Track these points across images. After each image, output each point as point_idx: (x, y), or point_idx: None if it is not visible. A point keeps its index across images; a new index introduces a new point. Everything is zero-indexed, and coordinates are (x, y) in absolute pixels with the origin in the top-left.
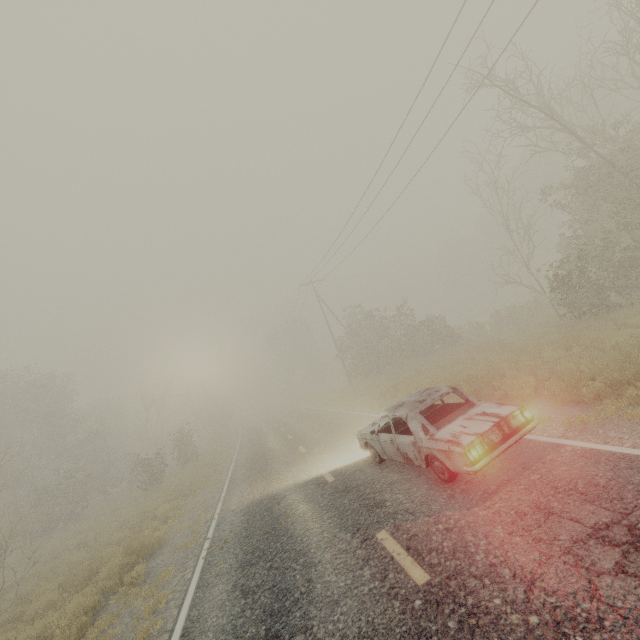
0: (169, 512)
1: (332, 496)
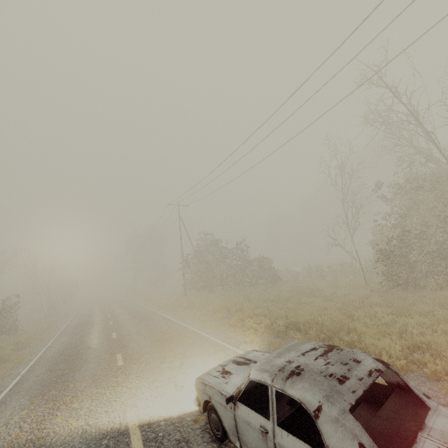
0: None
1: None
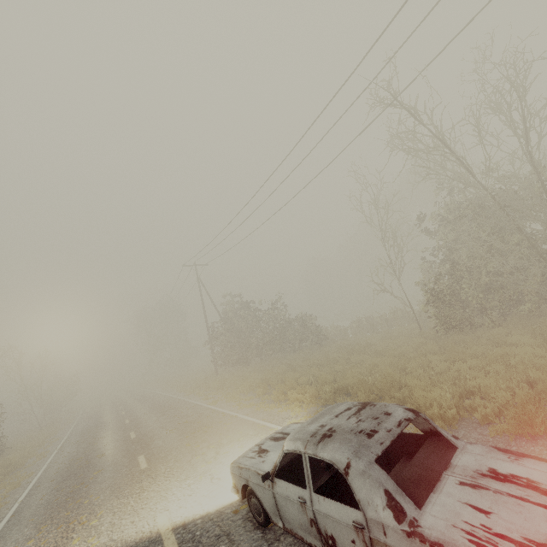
0: None
1: None
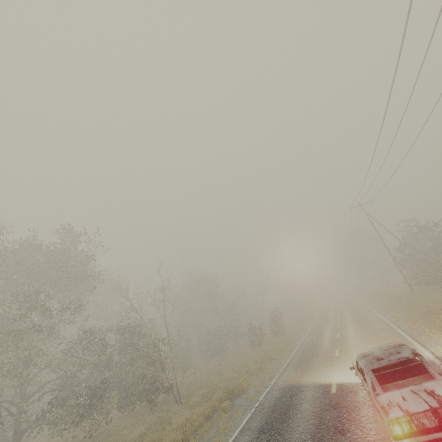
0: (254, 370)
1: (324, 406)
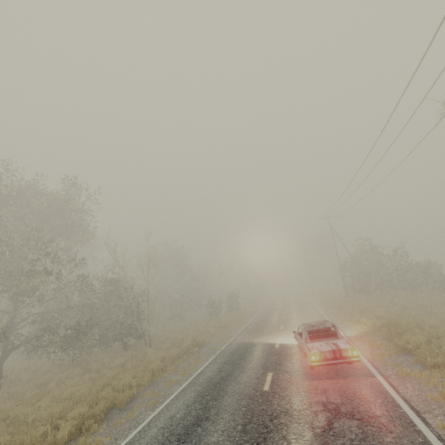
0: (214, 332)
1: (270, 354)
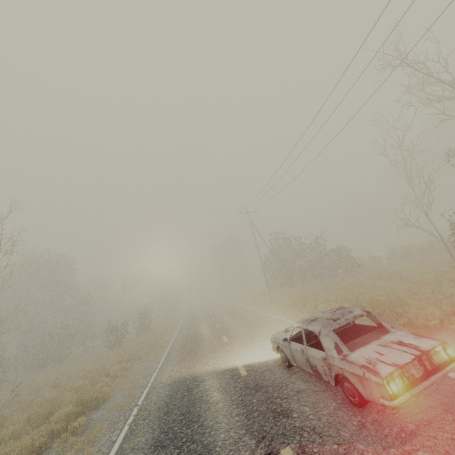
0: (118, 372)
1: (243, 391)
